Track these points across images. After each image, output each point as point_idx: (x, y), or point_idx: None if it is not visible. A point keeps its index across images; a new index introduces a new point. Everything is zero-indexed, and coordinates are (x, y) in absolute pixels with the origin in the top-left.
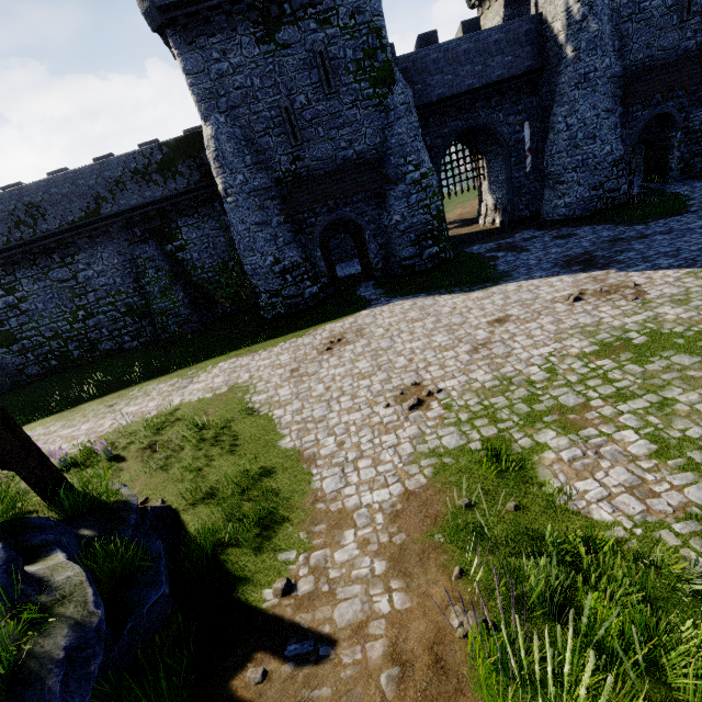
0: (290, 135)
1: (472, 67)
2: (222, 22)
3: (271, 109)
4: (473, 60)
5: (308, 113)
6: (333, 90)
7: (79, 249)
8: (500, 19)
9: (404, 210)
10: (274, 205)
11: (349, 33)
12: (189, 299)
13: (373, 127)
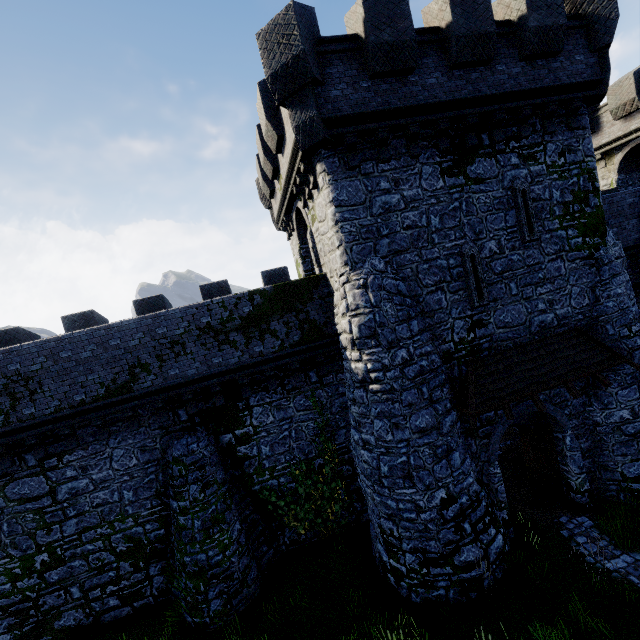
0: (472, 291)
1: (637, 221)
2: (399, 146)
3: (449, 256)
4: (638, 214)
5: (498, 263)
6: (536, 236)
7: (76, 445)
8: (612, 182)
9: (634, 402)
10: (443, 395)
11: (556, 172)
12: (244, 530)
13: (580, 285)
